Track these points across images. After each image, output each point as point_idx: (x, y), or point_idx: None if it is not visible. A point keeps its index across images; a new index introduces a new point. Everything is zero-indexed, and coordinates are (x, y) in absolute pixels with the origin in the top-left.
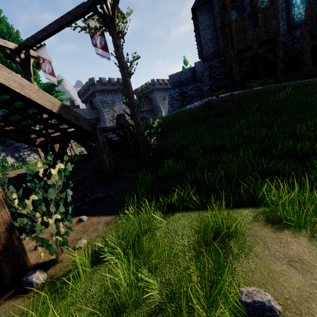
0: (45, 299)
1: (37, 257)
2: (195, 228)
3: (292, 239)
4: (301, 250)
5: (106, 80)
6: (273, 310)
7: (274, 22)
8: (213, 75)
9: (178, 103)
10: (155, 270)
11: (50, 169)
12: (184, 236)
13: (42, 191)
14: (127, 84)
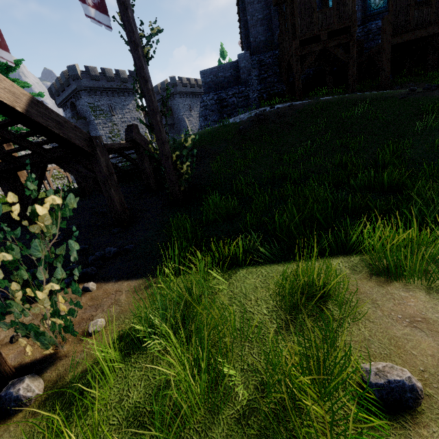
0: (59, 427)
1: (18, 354)
2: (273, 289)
3: (407, 294)
4: (422, 307)
5: (97, 72)
6: (414, 390)
7: (350, 3)
8: (263, 75)
9: (214, 115)
10: (228, 353)
11: (33, 205)
12: (258, 300)
13: (19, 246)
14: (143, 74)
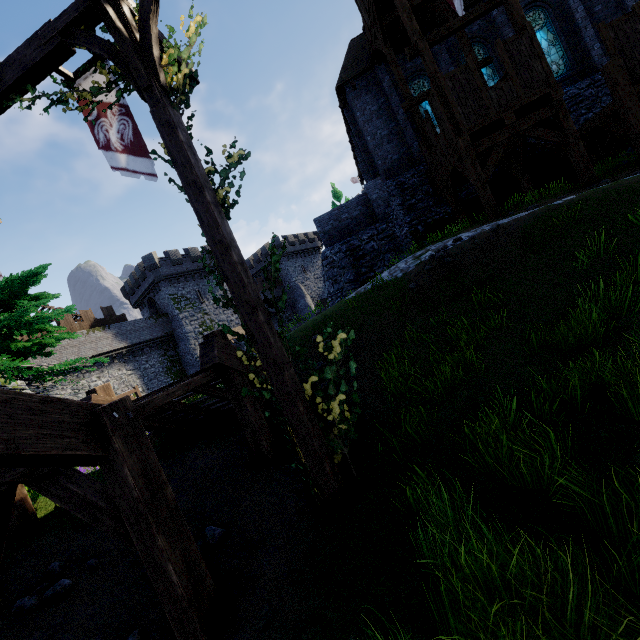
0: None
1: None
2: None
3: None
4: None
5: (179, 255)
6: None
7: (537, 64)
8: (410, 202)
9: (348, 273)
10: None
11: None
12: None
13: None
14: (218, 237)
